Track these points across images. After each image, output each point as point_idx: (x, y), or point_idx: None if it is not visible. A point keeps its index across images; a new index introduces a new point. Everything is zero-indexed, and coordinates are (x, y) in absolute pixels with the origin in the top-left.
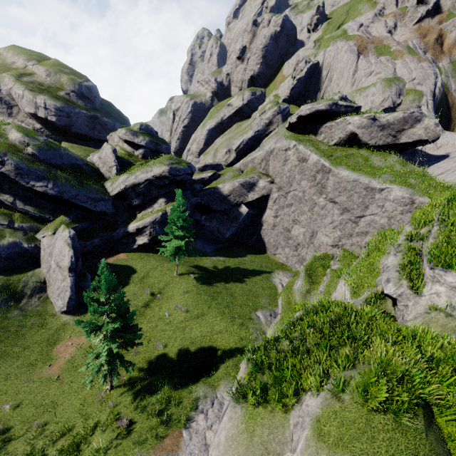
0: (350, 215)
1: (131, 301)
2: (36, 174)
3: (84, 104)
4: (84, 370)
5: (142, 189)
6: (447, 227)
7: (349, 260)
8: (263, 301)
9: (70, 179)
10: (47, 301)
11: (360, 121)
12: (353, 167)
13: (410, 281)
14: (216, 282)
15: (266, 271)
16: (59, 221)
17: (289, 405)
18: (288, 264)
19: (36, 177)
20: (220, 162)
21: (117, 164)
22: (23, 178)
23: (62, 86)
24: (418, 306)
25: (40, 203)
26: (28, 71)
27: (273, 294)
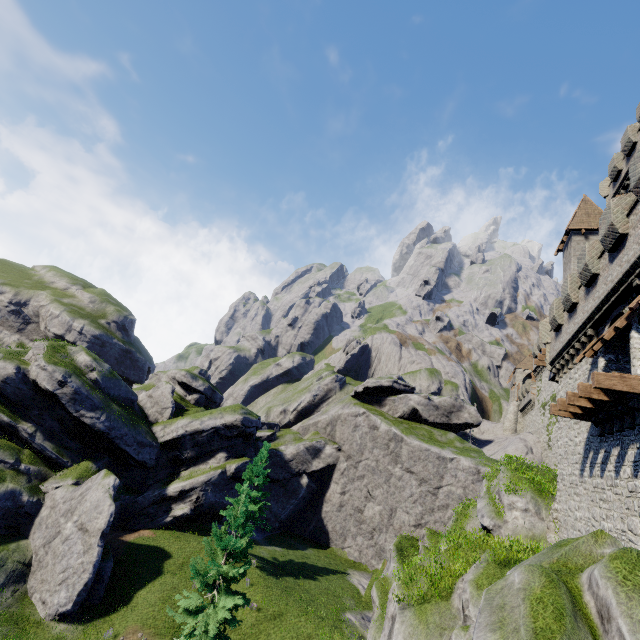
0: (428, 486)
1: (170, 599)
2: (92, 403)
3: (122, 336)
4: (201, 632)
5: (204, 438)
6: (507, 473)
7: (437, 537)
8: (349, 602)
9: (123, 415)
10: (25, 598)
11: (419, 399)
12: (421, 438)
13: (497, 513)
14: (283, 575)
15: (338, 569)
16: (84, 467)
17: (448, 594)
18: (361, 561)
19: (91, 405)
20: (277, 422)
21: (174, 406)
22: (76, 404)
23: (105, 315)
24: (508, 530)
25: (63, 440)
26: (68, 293)
27: (357, 595)
